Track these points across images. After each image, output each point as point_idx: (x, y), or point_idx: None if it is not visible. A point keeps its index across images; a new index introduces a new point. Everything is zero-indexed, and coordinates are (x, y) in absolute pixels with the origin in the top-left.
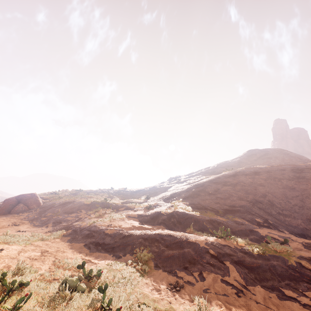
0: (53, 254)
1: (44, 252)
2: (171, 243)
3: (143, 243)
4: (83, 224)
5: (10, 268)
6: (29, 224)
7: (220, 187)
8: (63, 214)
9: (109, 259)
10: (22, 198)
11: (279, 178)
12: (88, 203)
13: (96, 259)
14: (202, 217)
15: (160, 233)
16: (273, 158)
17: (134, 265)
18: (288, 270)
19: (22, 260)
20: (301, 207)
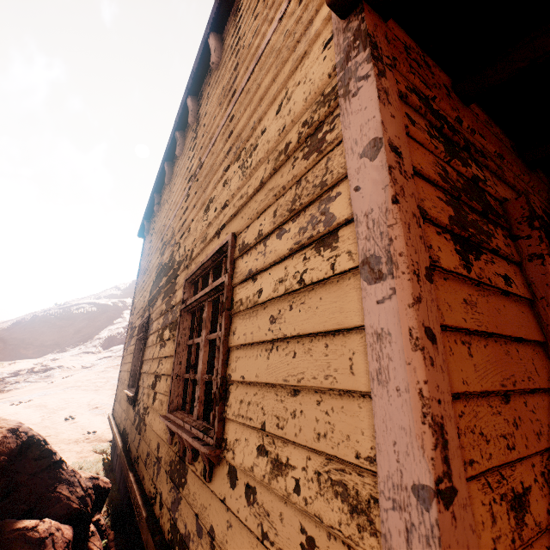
0: None
1: None
2: None
3: None
4: None
5: None
6: None
7: (2, 329)
8: None
9: None
10: None
11: (58, 317)
12: None
13: None
14: None
15: None
16: None
17: None
18: None
19: None
20: (45, 341)
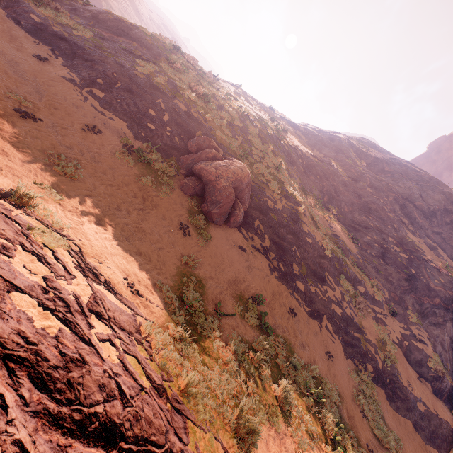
0: None
1: None
2: None
3: (451, 443)
4: (377, 358)
5: None
6: (300, 307)
7: (449, 320)
8: (315, 280)
9: None
10: (238, 185)
11: None
12: (328, 255)
13: None
14: None
15: None
16: None
17: None
18: None
19: None
20: None
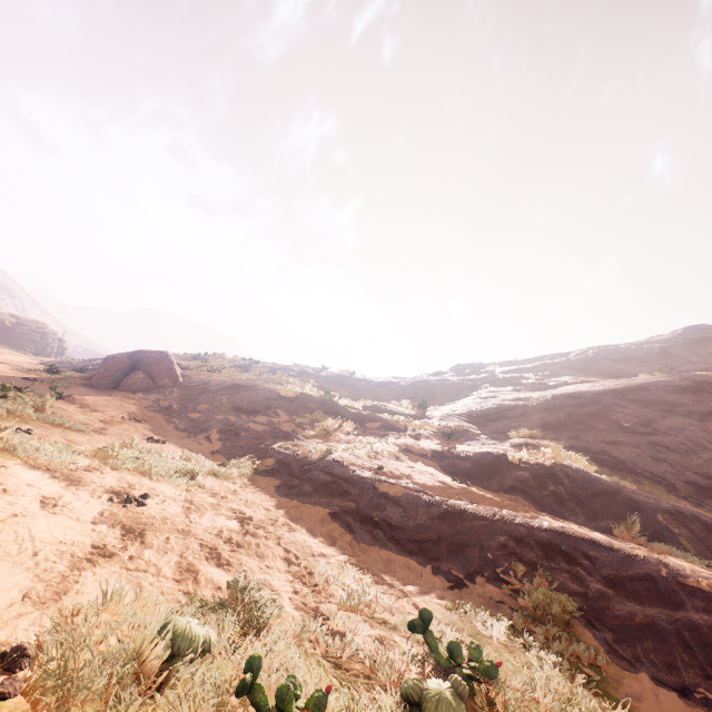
0: (272, 534)
1: (247, 523)
2: (622, 575)
3: (514, 550)
4: (301, 450)
5: (198, 578)
6: (166, 424)
7: (659, 417)
8: (236, 413)
9: (431, 582)
10: (142, 358)
11: None
12: (289, 396)
13: (390, 572)
14: (648, 498)
15: (564, 534)
16: None
17: (536, 631)
18: None
19: (210, 546)
20: None
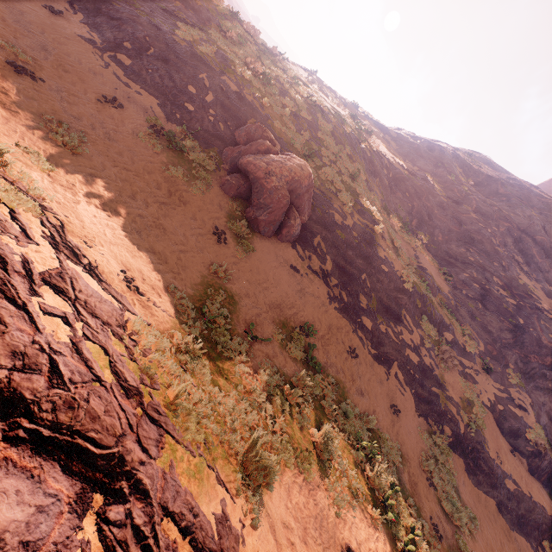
0: None
1: None
2: None
3: (545, 532)
4: (459, 421)
5: None
6: (364, 348)
7: None
8: (387, 318)
9: None
10: (296, 188)
11: None
12: (408, 289)
13: None
14: None
15: None
16: None
17: None
18: None
19: None
20: None
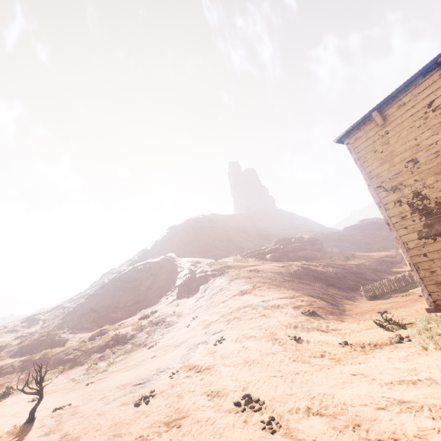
0: None
1: None
2: (1, 369)
3: None
4: None
5: None
6: None
7: (86, 302)
8: None
9: None
10: None
11: (126, 281)
12: None
13: None
14: (44, 340)
15: None
16: (177, 237)
17: None
18: (41, 361)
19: None
20: (126, 302)
